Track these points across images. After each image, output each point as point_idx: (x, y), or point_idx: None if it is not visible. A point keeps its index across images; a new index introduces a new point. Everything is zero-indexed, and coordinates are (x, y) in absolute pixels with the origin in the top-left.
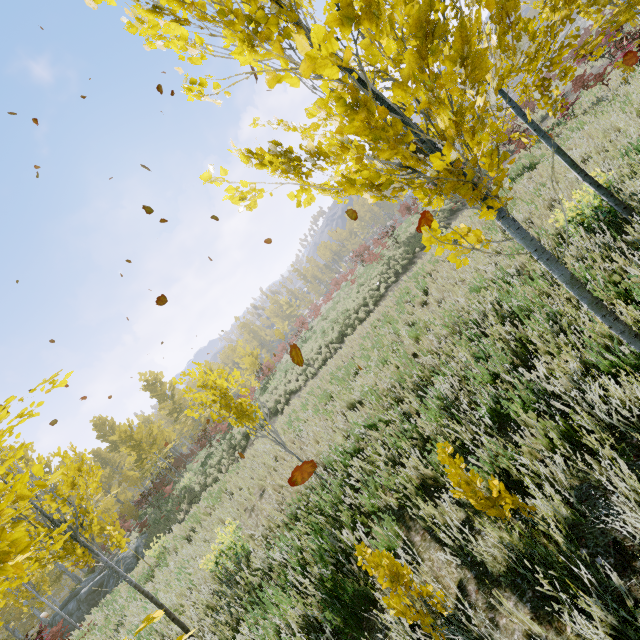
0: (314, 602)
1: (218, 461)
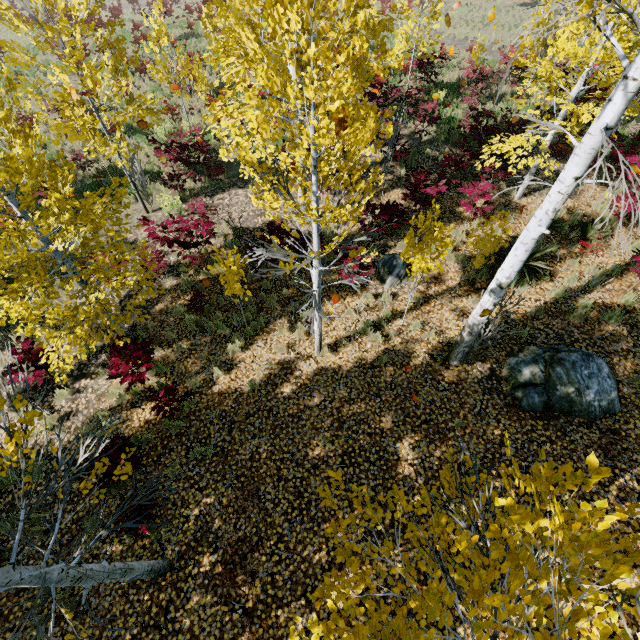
0: None
1: None
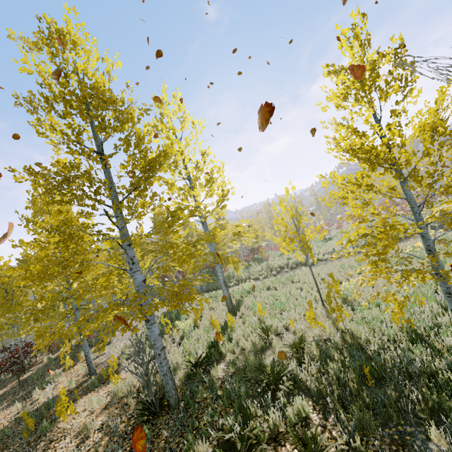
0: (436, 305)
1: (258, 270)
